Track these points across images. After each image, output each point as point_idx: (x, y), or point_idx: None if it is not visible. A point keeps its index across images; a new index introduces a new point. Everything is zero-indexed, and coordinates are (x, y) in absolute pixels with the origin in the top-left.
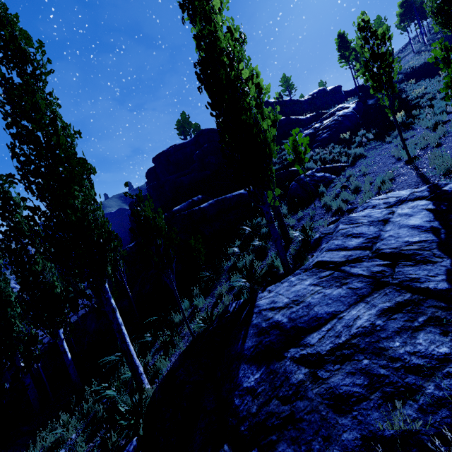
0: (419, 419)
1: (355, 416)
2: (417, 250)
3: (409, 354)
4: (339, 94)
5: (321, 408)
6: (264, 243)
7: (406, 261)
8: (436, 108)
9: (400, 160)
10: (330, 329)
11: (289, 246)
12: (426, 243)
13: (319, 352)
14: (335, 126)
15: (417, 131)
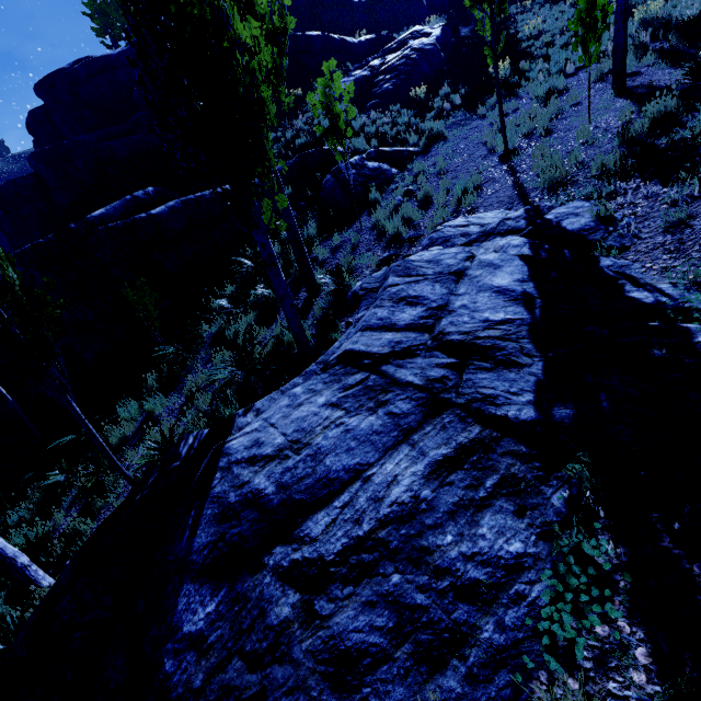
0: (464, 698)
1: (366, 697)
2: (499, 339)
3: (465, 559)
4: (418, 3)
5: (312, 683)
6: (274, 292)
7: (481, 361)
8: (553, 63)
9: (494, 153)
10: (347, 504)
11: (314, 301)
12: (514, 325)
13: (323, 556)
14: (405, 69)
15: (522, 101)
